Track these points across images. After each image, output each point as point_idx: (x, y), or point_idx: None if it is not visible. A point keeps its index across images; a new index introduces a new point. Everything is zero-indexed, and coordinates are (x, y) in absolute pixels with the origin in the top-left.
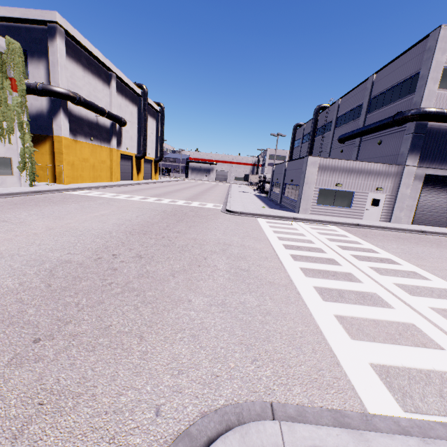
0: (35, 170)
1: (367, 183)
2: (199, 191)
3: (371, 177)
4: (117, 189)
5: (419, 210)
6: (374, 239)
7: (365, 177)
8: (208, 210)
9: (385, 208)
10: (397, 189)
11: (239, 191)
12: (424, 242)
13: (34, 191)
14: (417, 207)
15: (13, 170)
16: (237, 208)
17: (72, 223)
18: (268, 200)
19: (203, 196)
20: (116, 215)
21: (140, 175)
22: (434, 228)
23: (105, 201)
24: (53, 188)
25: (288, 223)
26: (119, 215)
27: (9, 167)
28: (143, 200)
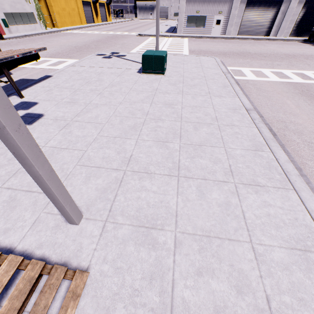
0: (44, 19)
1: (214, 9)
2: (135, 27)
3: (216, 4)
4: (86, 29)
5: (243, 25)
6: (195, 41)
7: (213, 5)
8: (130, 35)
9: (223, 26)
10: (230, 11)
11: (164, 25)
12: (220, 42)
13: (50, 32)
14: (242, 23)
15: (36, 20)
16: (145, 33)
17: (73, 40)
18: (173, 29)
19: (134, 30)
20: (88, 38)
21: (98, 18)
22: (247, 36)
23: (82, 34)
24: (56, 30)
25: (164, 38)
26: (89, 38)
27: (34, 18)
28: (99, 33)
